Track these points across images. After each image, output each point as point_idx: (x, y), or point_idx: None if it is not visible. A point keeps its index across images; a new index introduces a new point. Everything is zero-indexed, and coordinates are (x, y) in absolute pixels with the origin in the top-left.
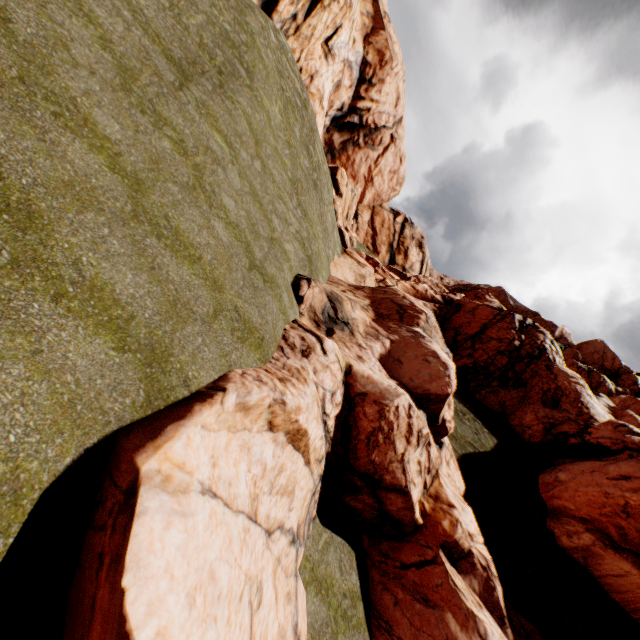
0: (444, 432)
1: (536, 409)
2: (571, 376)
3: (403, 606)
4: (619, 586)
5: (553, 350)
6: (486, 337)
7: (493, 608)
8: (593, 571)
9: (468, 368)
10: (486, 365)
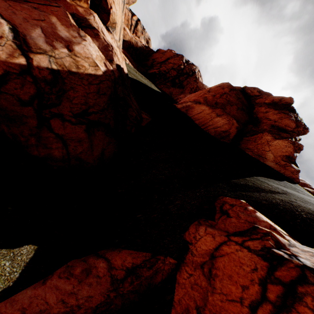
0: (106, 6)
1: (186, 94)
2: (204, 85)
3: (9, 2)
4: (199, 117)
5: (199, 74)
6: (168, 62)
7: (106, 56)
8: (189, 115)
9: (156, 74)
10: (165, 73)
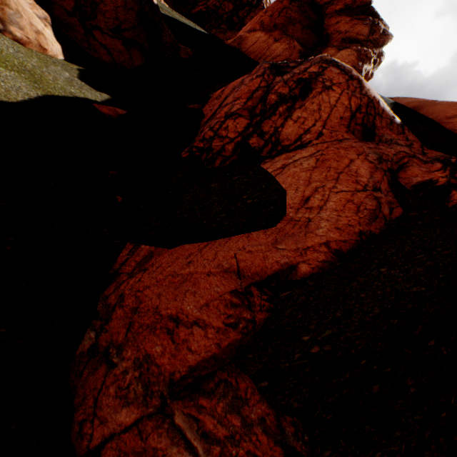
0: None
1: None
2: None
3: None
4: (255, 50)
5: (268, 3)
6: None
7: None
8: (243, 51)
9: (203, 14)
10: (216, 9)
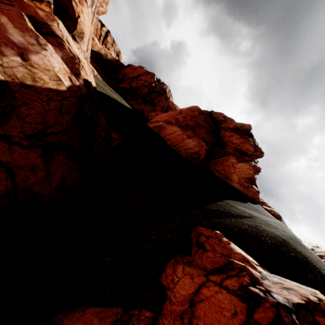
0: (73, 14)
1: (157, 112)
2: (175, 104)
3: None
4: (171, 138)
5: (170, 94)
6: (139, 79)
7: (72, 69)
8: (162, 135)
9: (127, 89)
10: (137, 89)
